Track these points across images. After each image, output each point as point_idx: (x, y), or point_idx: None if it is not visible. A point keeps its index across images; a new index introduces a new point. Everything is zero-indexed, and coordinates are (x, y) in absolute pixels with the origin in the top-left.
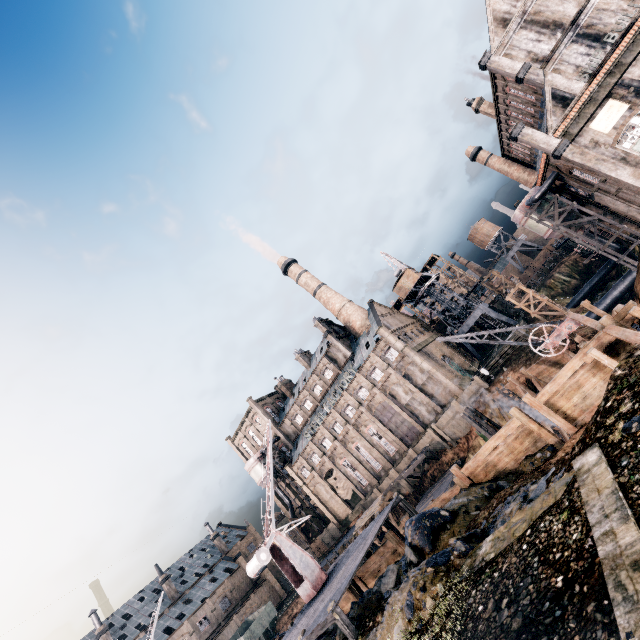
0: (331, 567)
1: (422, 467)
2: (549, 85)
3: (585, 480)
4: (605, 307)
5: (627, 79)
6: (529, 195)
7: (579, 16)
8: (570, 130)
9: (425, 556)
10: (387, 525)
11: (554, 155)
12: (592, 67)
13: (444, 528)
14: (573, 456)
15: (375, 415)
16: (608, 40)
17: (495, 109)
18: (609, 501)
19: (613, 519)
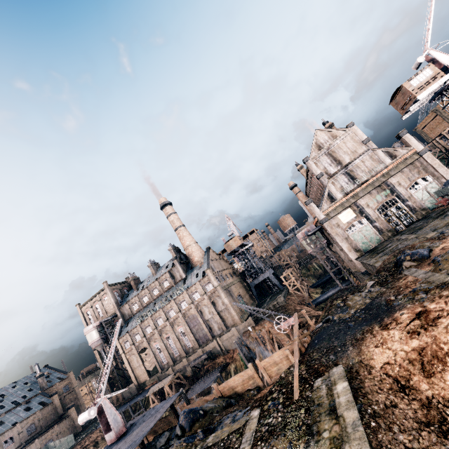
0: (130, 423)
1: (203, 362)
2: (328, 188)
3: (250, 423)
4: (324, 299)
5: (358, 203)
6: (308, 228)
7: (349, 164)
8: (330, 214)
9: (185, 433)
10: (171, 405)
11: (320, 222)
12: (347, 190)
13: (198, 420)
14: (255, 406)
15: (186, 320)
16: (356, 182)
17: (306, 177)
18: (250, 435)
19: (247, 443)
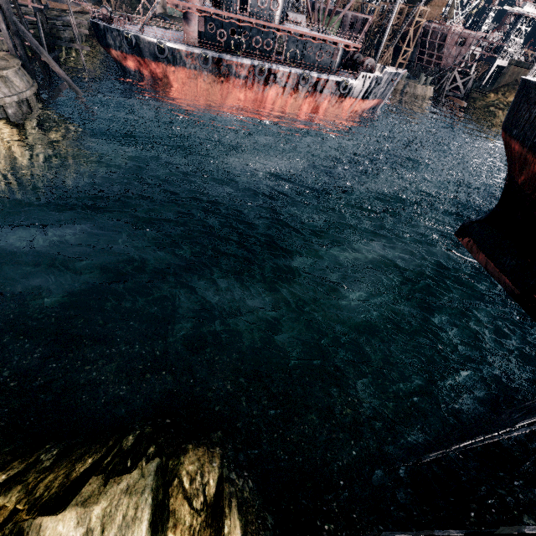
0: None
1: None
2: None
3: None
4: None
5: None
6: None
7: None
8: None
9: None
10: None
11: None
12: None
13: None
14: None
15: None
16: None
17: None
18: None
19: None
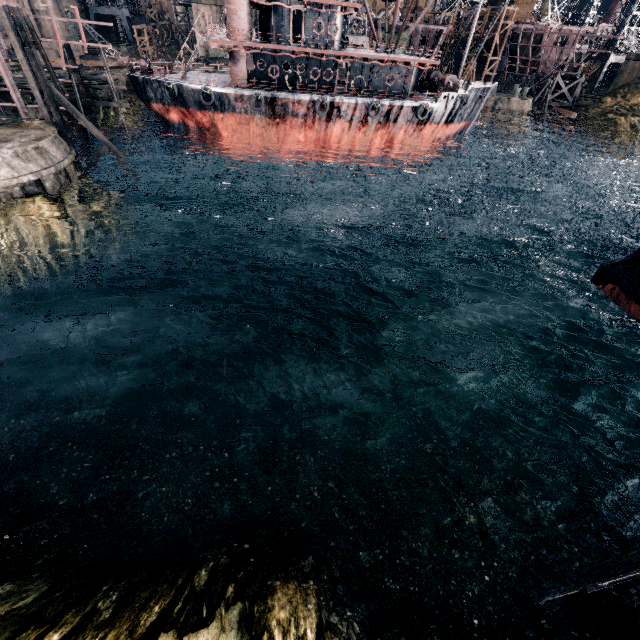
0: None
1: None
2: None
3: None
4: None
5: None
6: None
7: None
8: None
9: None
10: None
11: None
12: None
13: None
14: None
15: None
16: None
17: None
18: None
19: None
